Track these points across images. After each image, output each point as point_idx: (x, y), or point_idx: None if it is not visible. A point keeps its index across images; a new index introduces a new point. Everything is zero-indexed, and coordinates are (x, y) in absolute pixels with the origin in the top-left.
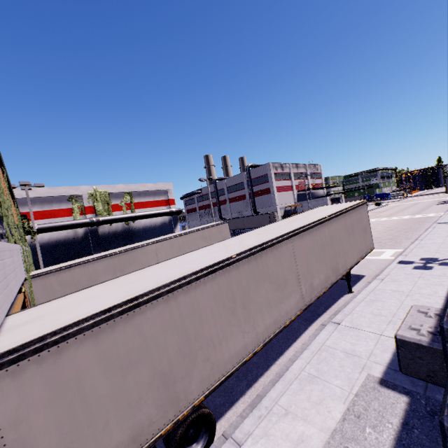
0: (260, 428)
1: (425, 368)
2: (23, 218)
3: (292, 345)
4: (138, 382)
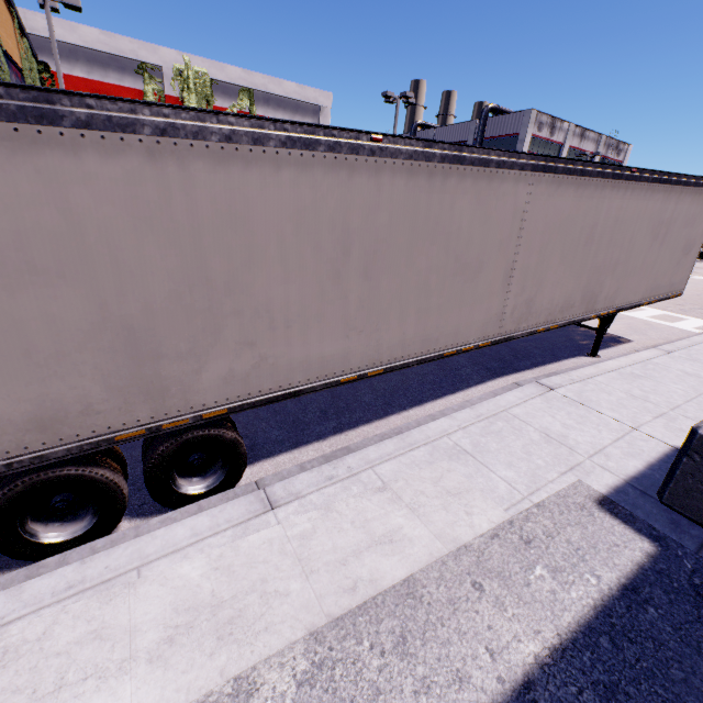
0: (322, 493)
1: None
2: (43, 70)
3: (445, 398)
4: (55, 319)
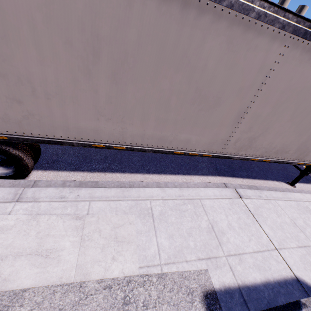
0: (50, 204)
1: None
2: None
3: (177, 175)
4: None
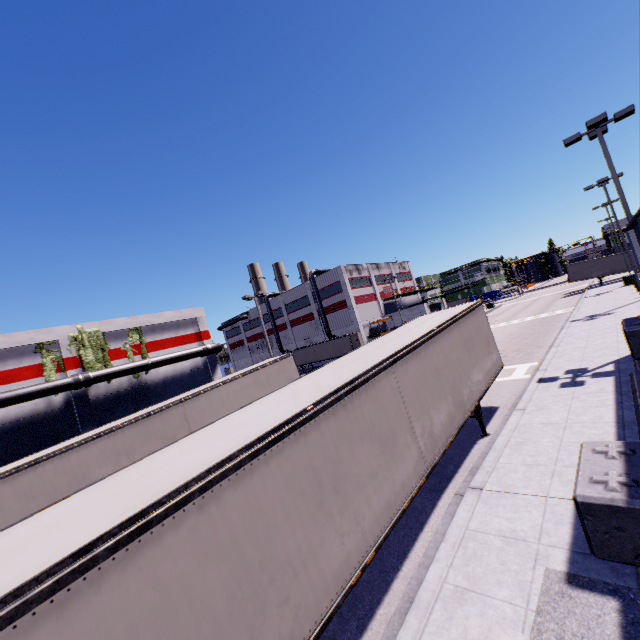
0: None
1: (629, 544)
2: None
3: (419, 537)
4: None
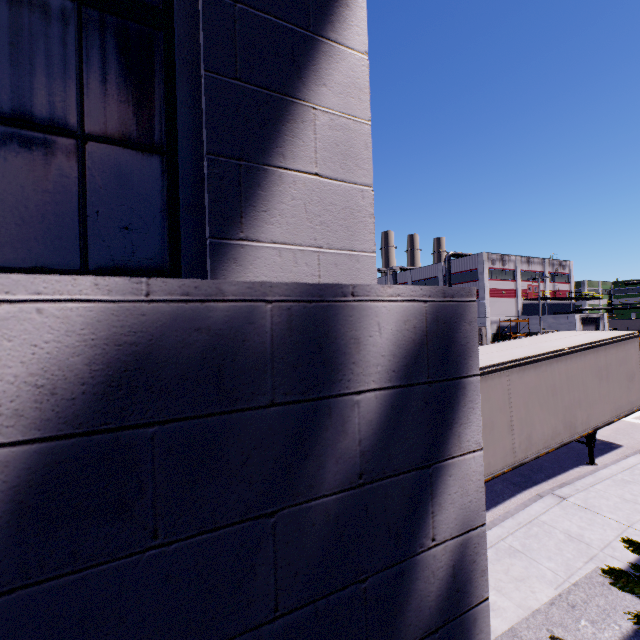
0: None
1: None
2: None
3: (491, 510)
4: None
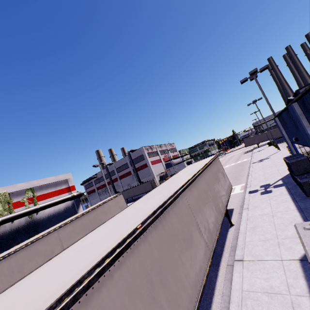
0: None
1: None
2: None
3: (213, 300)
4: None
